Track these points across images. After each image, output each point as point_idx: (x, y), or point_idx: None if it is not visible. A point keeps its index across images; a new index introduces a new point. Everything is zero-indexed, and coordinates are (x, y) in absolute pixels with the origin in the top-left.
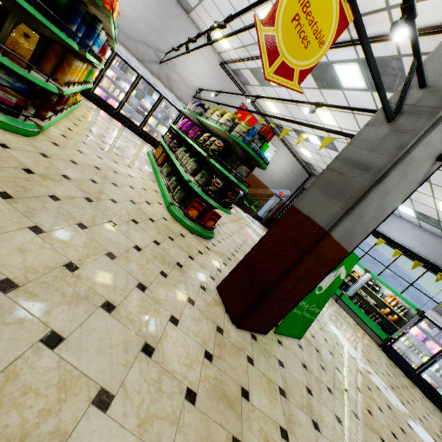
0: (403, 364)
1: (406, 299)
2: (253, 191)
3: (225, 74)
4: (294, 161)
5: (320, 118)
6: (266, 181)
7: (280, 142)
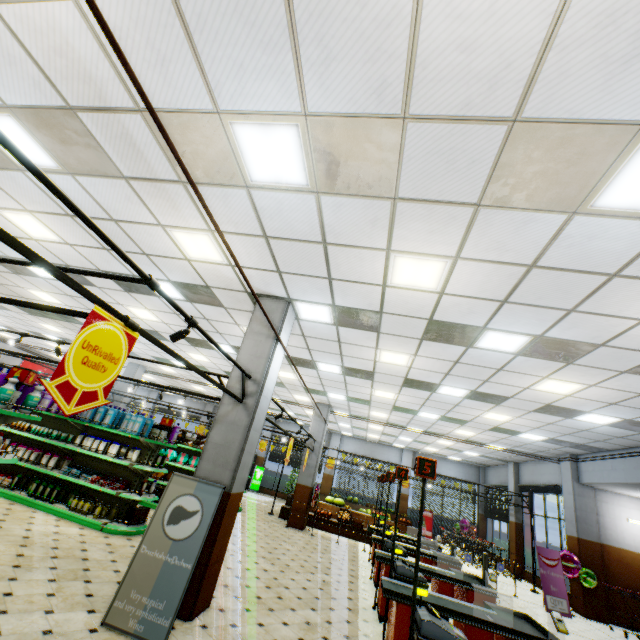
0: None
1: None
2: None
3: (5, 344)
4: None
5: None
6: None
7: None
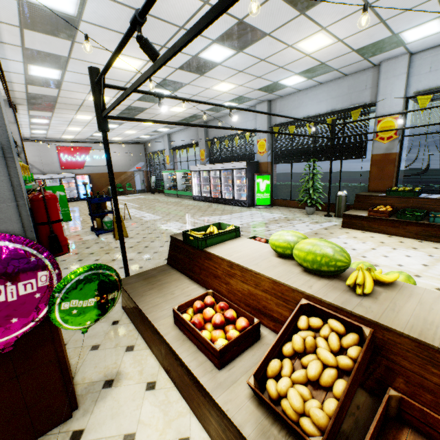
0: (199, 198)
1: (186, 170)
2: (119, 180)
3: (30, 142)
4: (124, 146)
5: (76, 130)
6: (120, 169)
7: (102, 145)
